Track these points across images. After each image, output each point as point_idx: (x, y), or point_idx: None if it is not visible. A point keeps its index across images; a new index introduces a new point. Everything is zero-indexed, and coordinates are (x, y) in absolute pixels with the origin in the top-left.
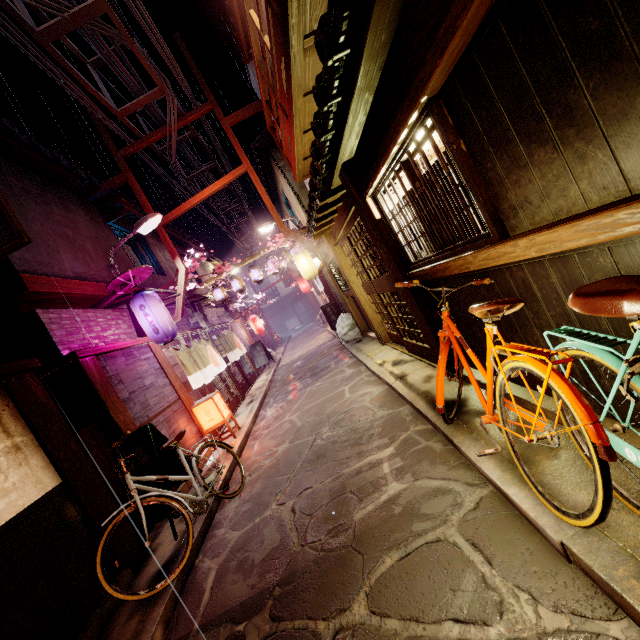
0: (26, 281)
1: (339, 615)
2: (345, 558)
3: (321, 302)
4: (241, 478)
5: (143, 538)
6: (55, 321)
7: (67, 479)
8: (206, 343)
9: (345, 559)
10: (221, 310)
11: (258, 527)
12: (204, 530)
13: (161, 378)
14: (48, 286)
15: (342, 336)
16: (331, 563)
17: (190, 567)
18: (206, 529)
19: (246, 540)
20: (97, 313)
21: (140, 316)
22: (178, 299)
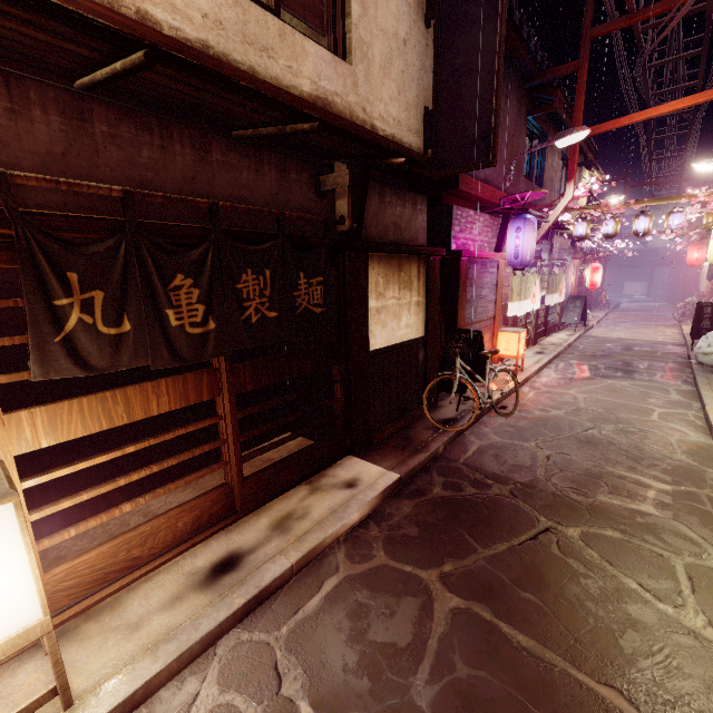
0: (460, 180)
1: (557, 524)
2: (576, 508)
3: (703, 286)
4: (512, 408)
5: (438, 395)
6: (458, 218)
7: (427, 336)
8: (537, 276)
9: (576, 508)
10: (566, 242)
11: (515, 447)
12: (475, 420)
13: (492, 294)
14: (468, 186)
15: (699, 353)
16: (564, 502)
17: (462, 432)
18: (476, 420)
19: (504, 447)
20: (480, 217)
21: (511, 236)
22: (544, 225)
